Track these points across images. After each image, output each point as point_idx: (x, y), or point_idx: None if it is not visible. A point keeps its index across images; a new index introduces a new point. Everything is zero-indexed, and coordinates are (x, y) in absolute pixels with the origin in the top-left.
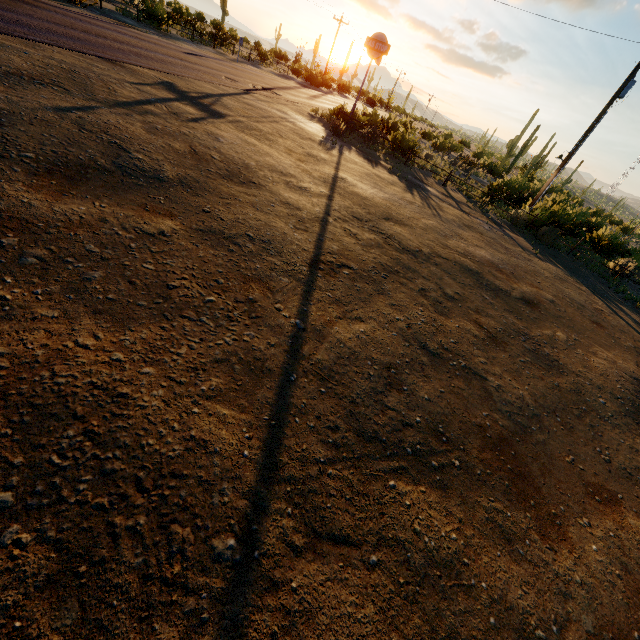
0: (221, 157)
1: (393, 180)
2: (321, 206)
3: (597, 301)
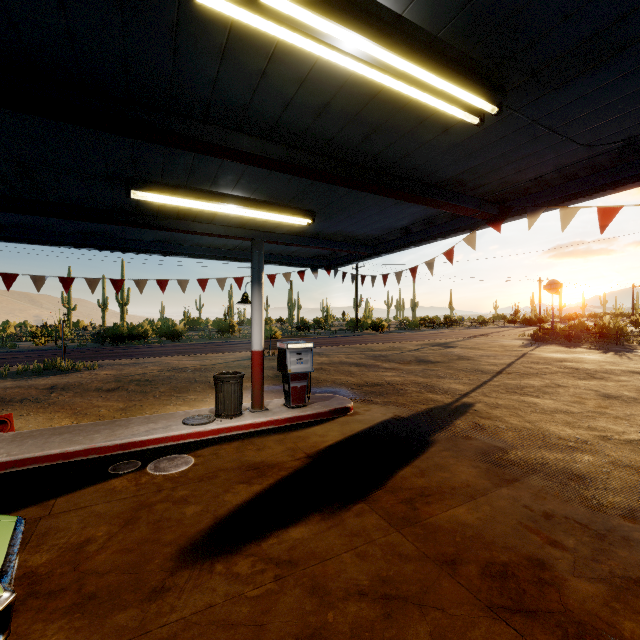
0: (454, 355)
1: (587, 351)
2: (509, 361)
3: None
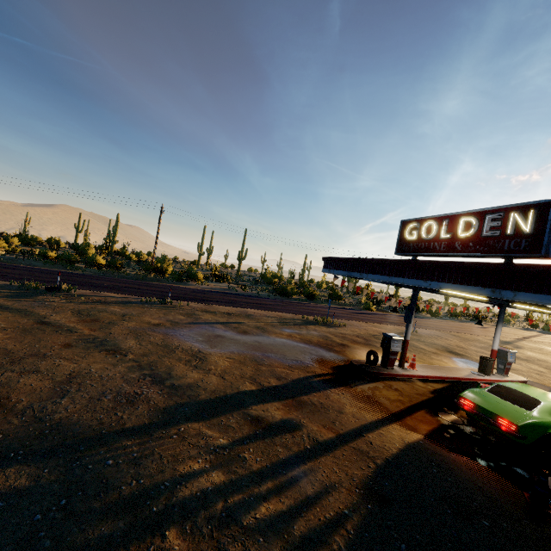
0: (532, 356)
1: None
2: None
3: None
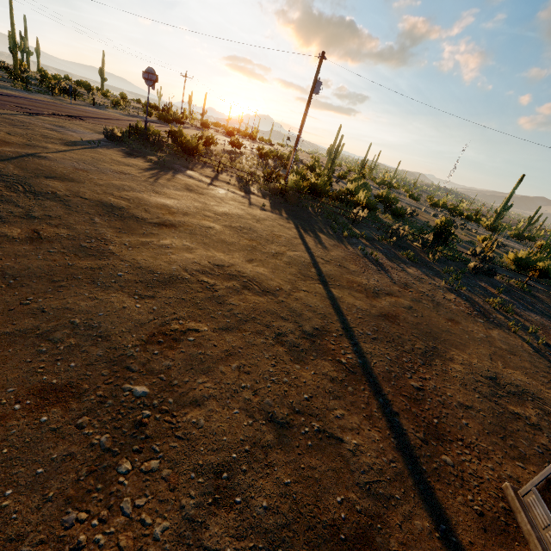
0: None
1: (136, 164)
2: None
3: (289, 231)
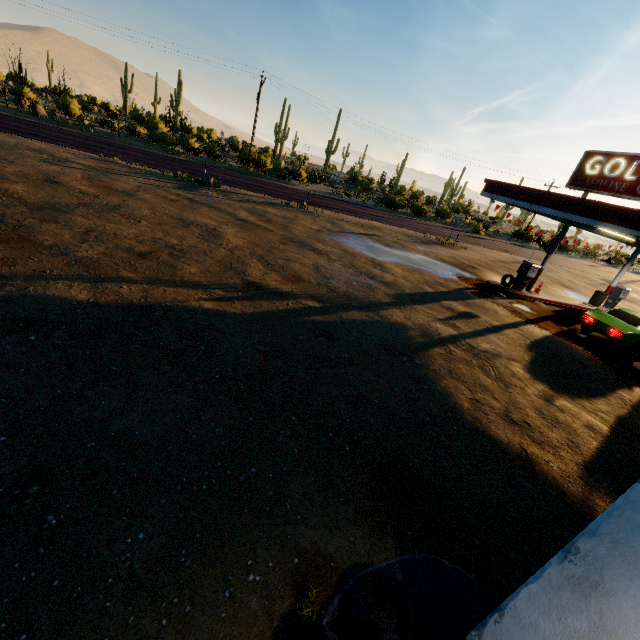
0: (636, 298)
1: None
2: None
3: None
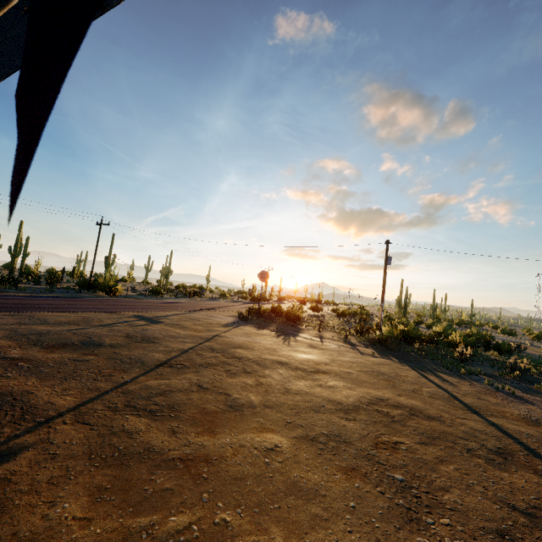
0: (142, 335)
1: (268, 333)
2: (190, 346)
3: (410, 372)
